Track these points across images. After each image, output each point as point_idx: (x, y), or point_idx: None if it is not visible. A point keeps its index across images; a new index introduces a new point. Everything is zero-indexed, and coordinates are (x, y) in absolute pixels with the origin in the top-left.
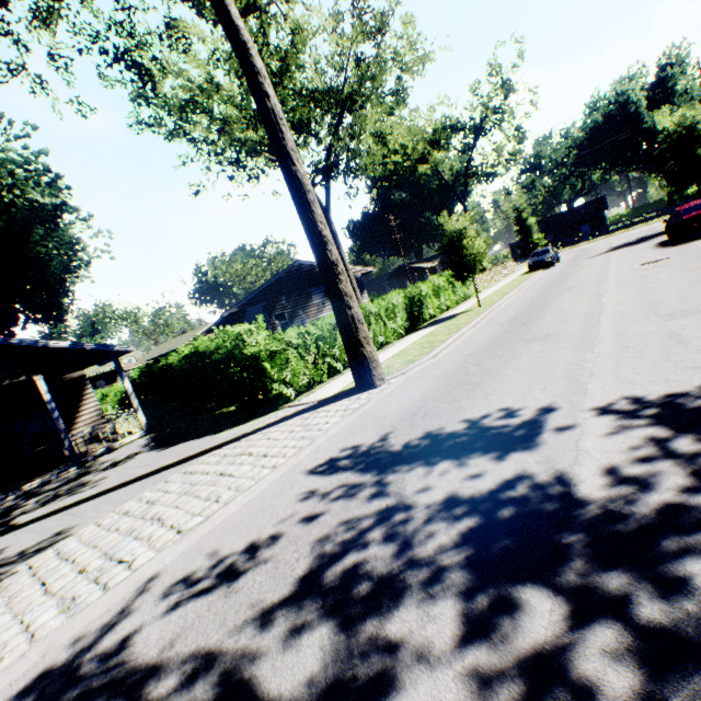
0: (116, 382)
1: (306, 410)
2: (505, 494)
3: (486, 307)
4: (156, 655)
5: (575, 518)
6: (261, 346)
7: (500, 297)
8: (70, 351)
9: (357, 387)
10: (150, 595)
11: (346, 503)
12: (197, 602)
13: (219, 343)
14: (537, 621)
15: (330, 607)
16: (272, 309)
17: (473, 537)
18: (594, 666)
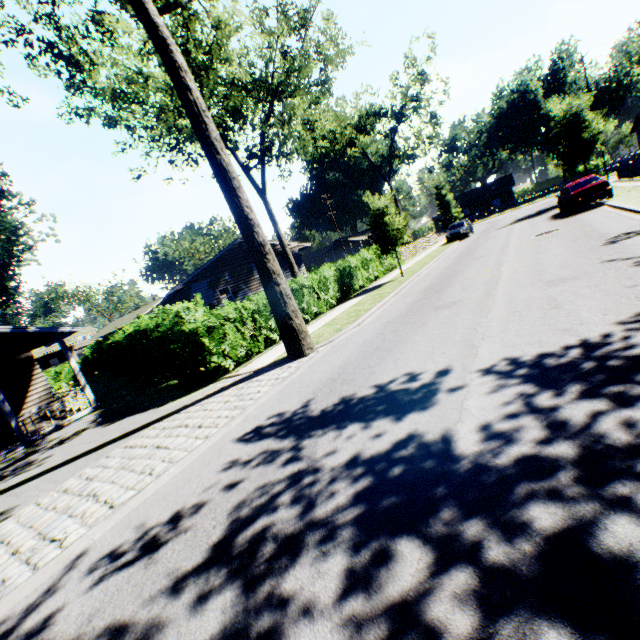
0: None
1: (242, 380)
2: (398, 453)
3: (408, 276)
4: (73, 631)
5: (451, 472)
6: (198, 323)
7: (420, 267)
8: (13, 334)
9: (289, 356)
10: (76, 572)
11: (264, 469)
12: (119, 576)
13: (159, 321)
14: (406, 570)
15: (236, 571)
16: (216, 285)
17: (366, 495)
18: (445, 607)
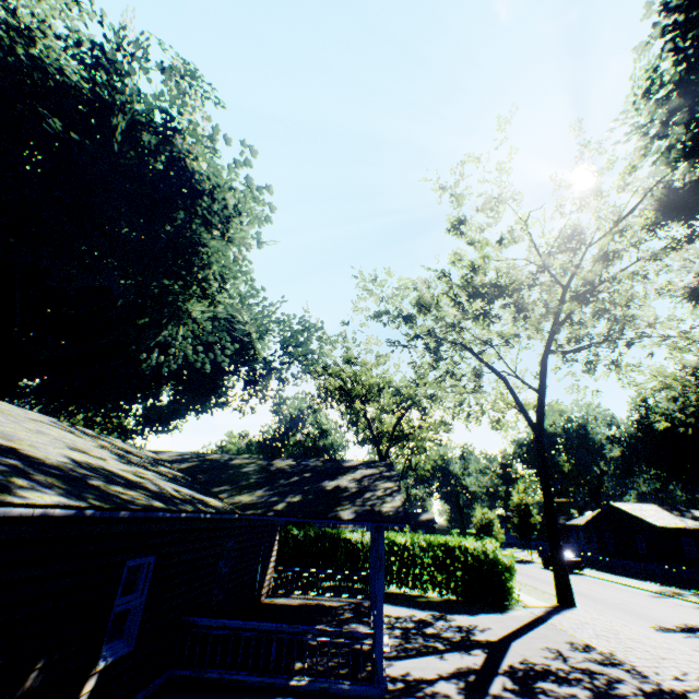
0: None
1: (555, 609)
2: None
3: None
4: None
5: None
6: (512, 559)
7: None
8: None
9: (566, 603)
10: None
11: None
12: None
13: (492, 547)
14: None
15: None
16: None
17: None
18: None
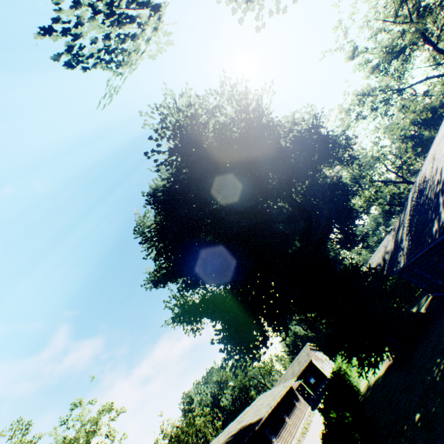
0: (298, 398)
1: None
2: None
3: None
4: None
5: None
6: None
7: None
8: None
9: None
10: None
11: None
12: None
13: None
14: None
15: None
16: None
17: None
18: None
